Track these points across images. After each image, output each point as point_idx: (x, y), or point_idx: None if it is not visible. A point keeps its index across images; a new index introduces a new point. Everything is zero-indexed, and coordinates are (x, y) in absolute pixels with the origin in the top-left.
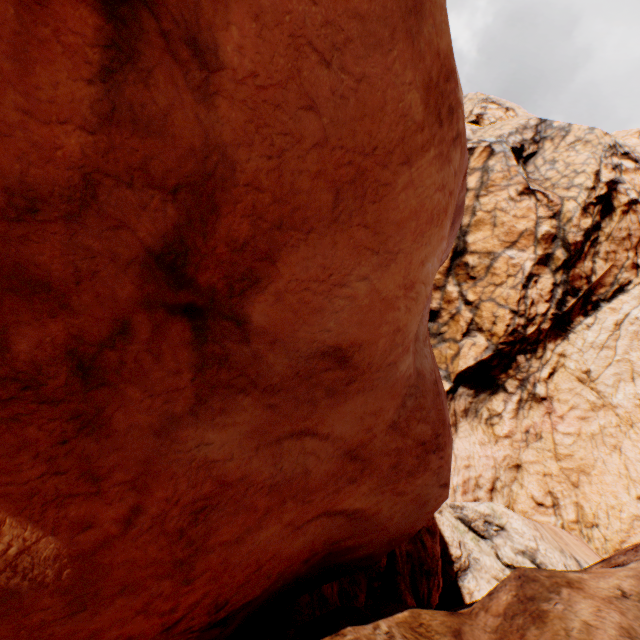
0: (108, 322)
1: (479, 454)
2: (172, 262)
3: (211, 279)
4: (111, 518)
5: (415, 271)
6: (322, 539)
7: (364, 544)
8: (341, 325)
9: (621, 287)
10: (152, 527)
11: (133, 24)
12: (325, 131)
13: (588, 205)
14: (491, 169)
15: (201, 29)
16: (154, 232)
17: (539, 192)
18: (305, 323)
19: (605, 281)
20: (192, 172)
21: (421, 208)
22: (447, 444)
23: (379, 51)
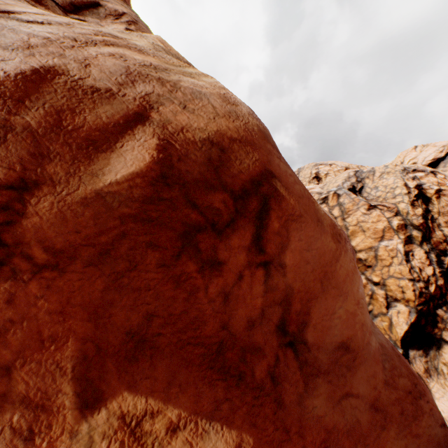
0: (273, 356)
1: None
2: (281, 326)
3: (292, 328)
4: None
5: (356, 295)
6: None
7: None
8: (339, 331)
9: None
10: None
11: (269, 268)
12: (312, 266)
13: (412, 201)
14: (343, 203)
15: (281, 261)
16: (276, 318)
17: (378, 205)
18: (326, 335)
19: None
20: (283, 295)
21: (347, 272)
22: (425, 390)
23: (318, 240)
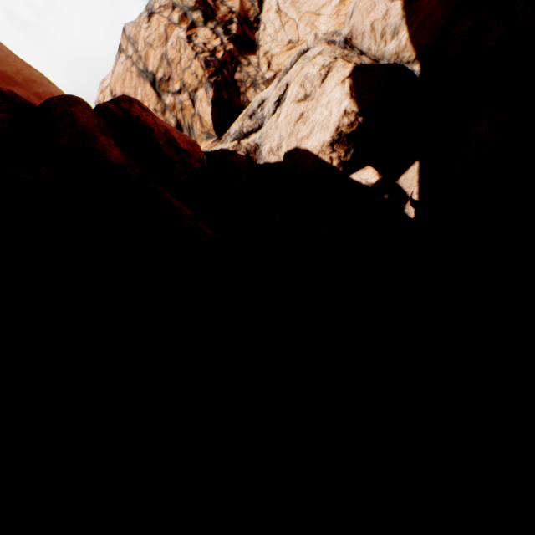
0: None
1: None
2: None
3: None
4: None
5: None
6: None
7: None
8: None
9: (260, 1)
10: None
11: None
12: None
13: None
14: (130, 34)
15: None
16: None
17: (156, 10)
18: None
19: (247, 8)
20: None
21: None
22: None
23: None
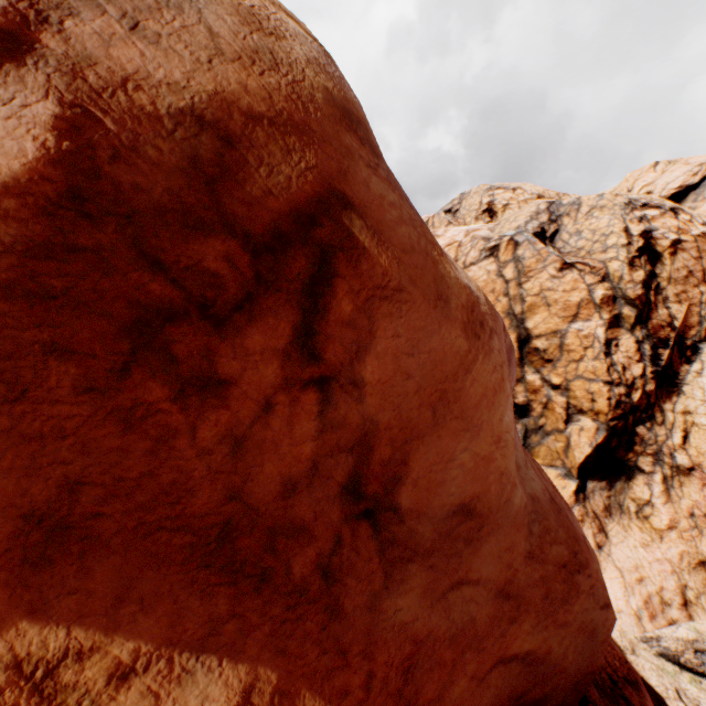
0: (331, 538)
1: (647, 559)
2: (353, 487)
3: (374, 488)
4: (357, 684)
5: (497, 428)
6: (506, 693)
7: (549, 693)
8: (460, 487)
9: None
10: (381, 689)
11: (329, 389)
12: (418, 383)
13: (632, 259)
14: (522, 257)
15: (355, 375)
16: (343, 474)
17: (577, 263)
18: (435, 494)
19: (690, 322)
20: (358, 436)
21: (486, 390)
22: (589, 559)
23: (435, 335)
